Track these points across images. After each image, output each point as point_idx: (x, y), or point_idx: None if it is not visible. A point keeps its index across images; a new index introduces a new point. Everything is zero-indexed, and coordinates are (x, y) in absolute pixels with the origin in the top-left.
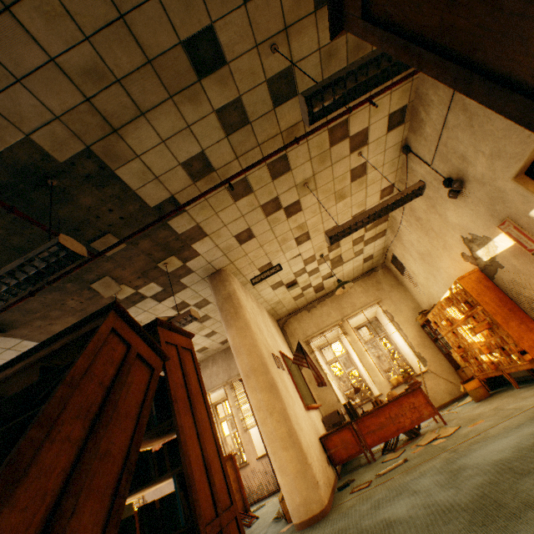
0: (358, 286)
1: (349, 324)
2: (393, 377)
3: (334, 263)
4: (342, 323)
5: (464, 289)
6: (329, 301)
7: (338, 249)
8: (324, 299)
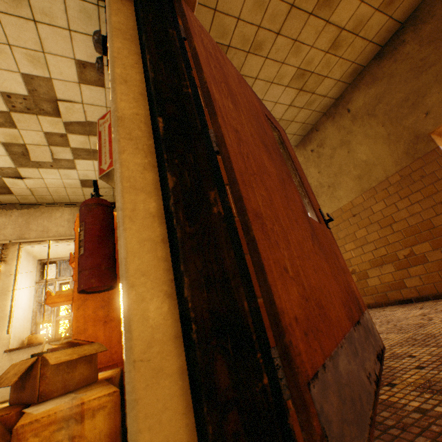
0: (69, 213)
1: (19, 251)
2: (30, 335)
3: (17, 155)
4: (11, 245)
5: (75, 232)
6: (16, 213)
7: (14, 130)
8: (12, 208)
